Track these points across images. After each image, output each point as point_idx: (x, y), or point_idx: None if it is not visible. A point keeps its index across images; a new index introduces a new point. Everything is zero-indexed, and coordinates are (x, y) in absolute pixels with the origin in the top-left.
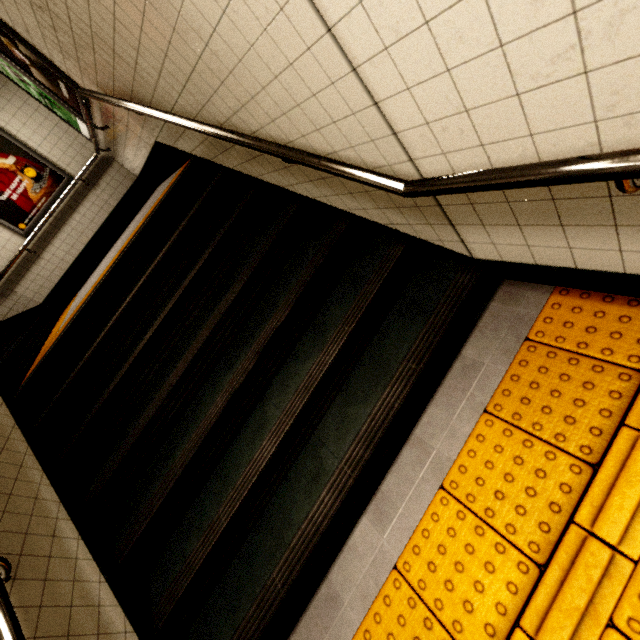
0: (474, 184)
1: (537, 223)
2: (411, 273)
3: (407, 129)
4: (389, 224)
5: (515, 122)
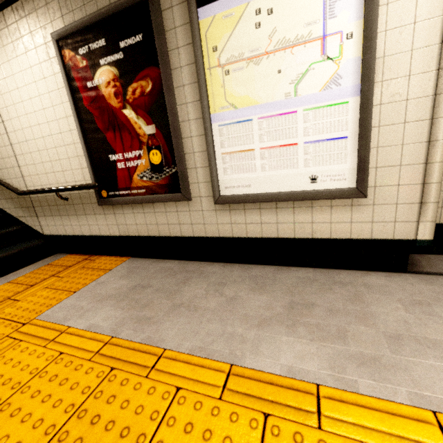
0: (33, 191)
1: (56, 215)
2: (19, 242)
3: (26, 176)
4: (18, 217)
5: (47, 180)
